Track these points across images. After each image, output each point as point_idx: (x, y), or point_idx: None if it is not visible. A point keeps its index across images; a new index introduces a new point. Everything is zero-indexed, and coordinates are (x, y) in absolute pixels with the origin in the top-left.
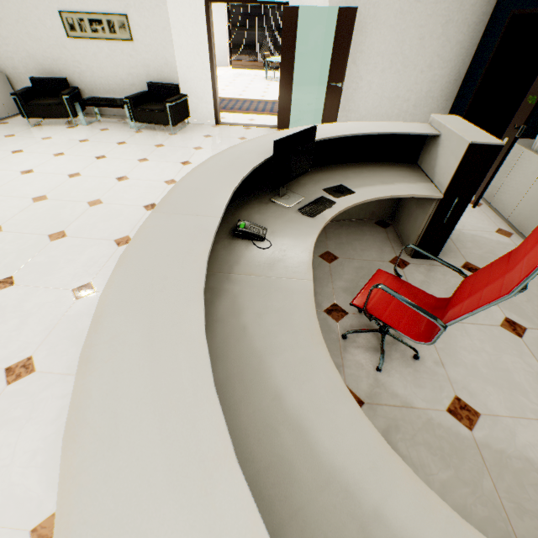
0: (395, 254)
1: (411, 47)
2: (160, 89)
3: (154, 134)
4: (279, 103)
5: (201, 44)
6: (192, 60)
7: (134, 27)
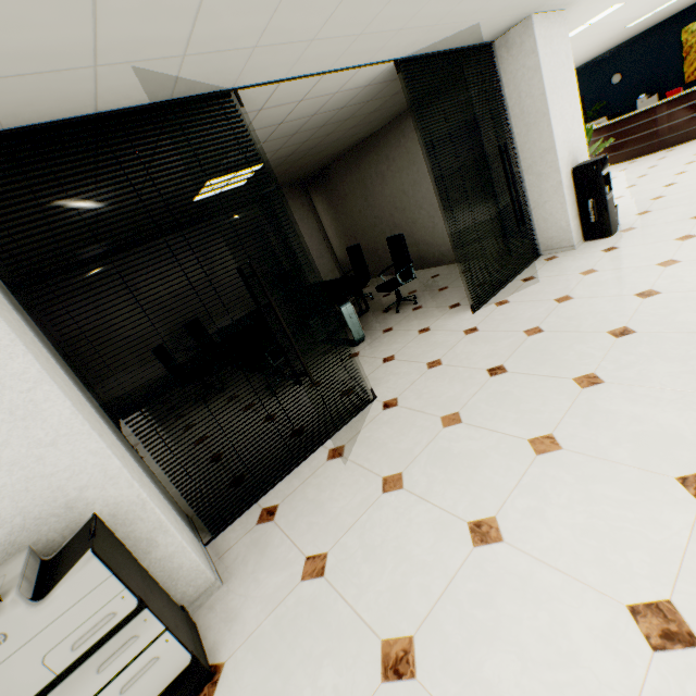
0: None
1: None
2: None
3: None
4: None
5: None
6: None
7: None
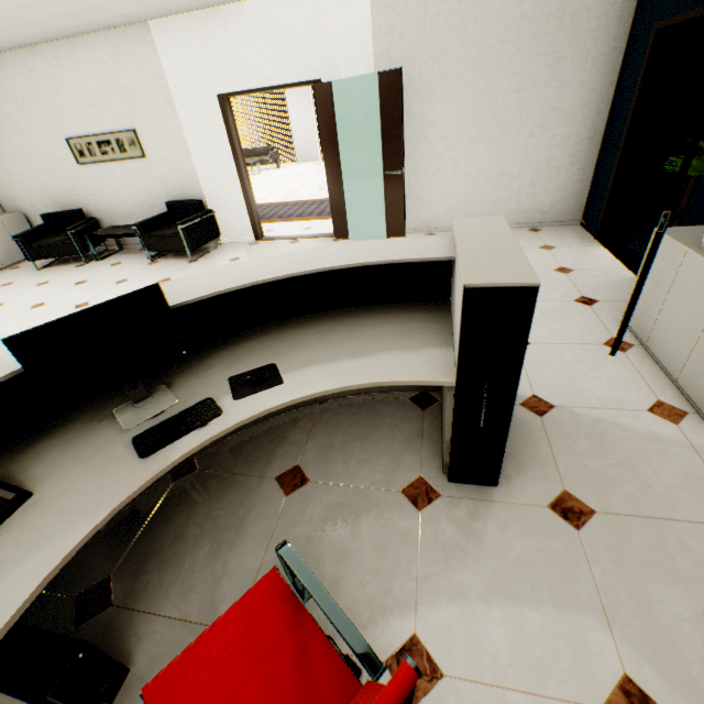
0: (420, 471)
1: (507, 104)
2: (181, 208)
3: (169, 265)
4: (331, 205)
5: (222, 147)
6: (215, 169)
7: (145, 141)
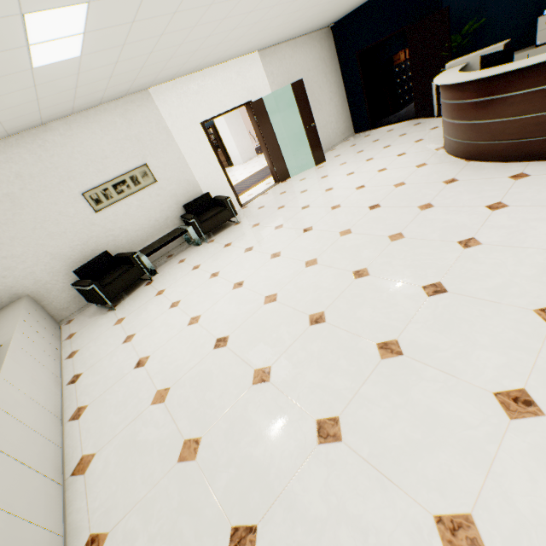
0: None
1: (318, 94)
2: (198, 203)
3: (228, 232)
4: (274, 164)
5: (208, 154)
6: (206, 170)
7: (154, 170)
